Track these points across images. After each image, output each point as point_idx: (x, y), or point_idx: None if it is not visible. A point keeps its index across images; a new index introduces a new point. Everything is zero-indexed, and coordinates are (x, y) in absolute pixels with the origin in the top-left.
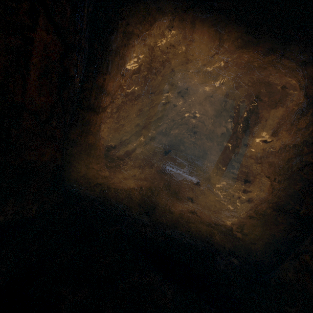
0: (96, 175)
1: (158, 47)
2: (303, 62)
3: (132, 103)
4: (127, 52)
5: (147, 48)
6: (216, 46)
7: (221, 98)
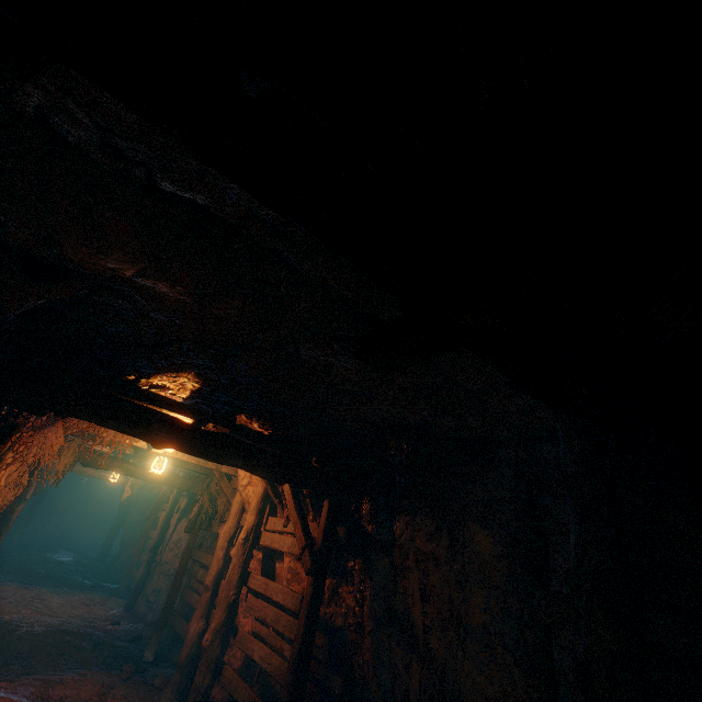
0: None
1: None
2: None
3: None
4: None
5: None
6: None
7: None
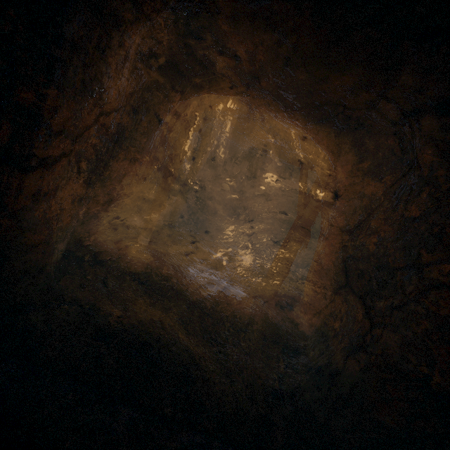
0: (21, 306)
1: (178, 63)
2: (415, 109)
3: (130, 158)
4: (108, 54)
5: (156, 62)
6: (275, 71)
7: (279, 162)
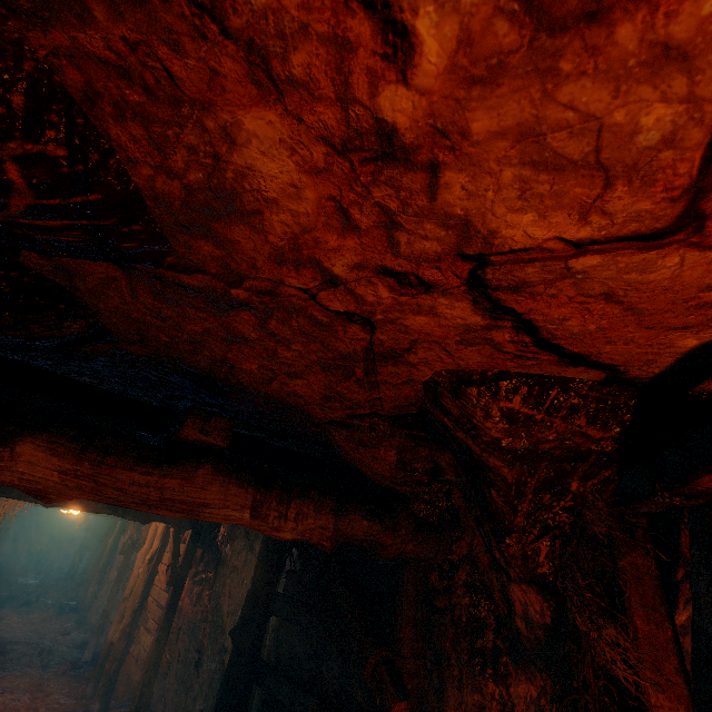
0: None
1: None
2: None
3: None
4: None
5: None
6: None
7: None
